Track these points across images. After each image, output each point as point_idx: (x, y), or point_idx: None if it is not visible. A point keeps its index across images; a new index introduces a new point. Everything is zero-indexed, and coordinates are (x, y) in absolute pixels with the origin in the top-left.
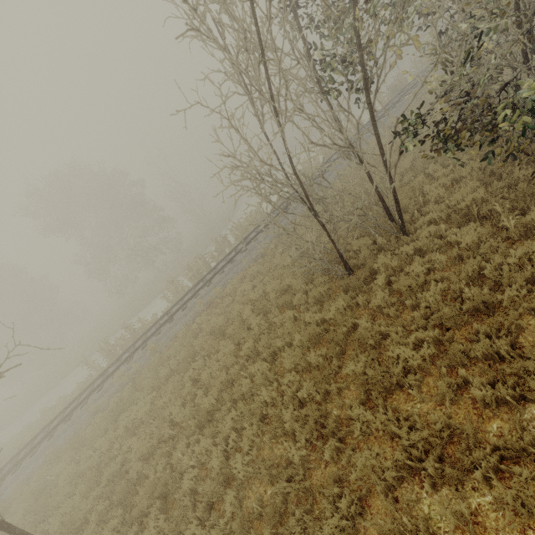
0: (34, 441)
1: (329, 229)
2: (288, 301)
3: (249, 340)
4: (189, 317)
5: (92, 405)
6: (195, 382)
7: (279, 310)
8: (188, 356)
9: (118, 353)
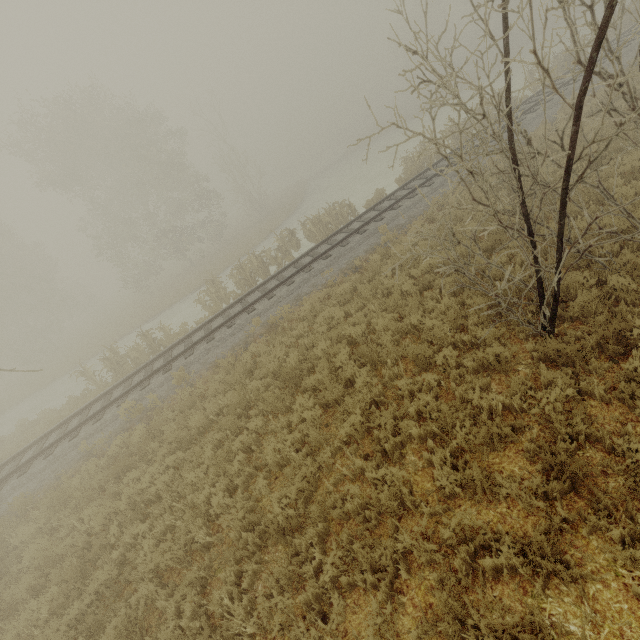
0: (1, 471)
1: (483, 247)
2: (426, 356)
3: (356, 411)
4: (238, 340)
5: (84, 444)
6: (248, 452)
7: (397, 363)
8: (238, 405)
9: (128, 367)
